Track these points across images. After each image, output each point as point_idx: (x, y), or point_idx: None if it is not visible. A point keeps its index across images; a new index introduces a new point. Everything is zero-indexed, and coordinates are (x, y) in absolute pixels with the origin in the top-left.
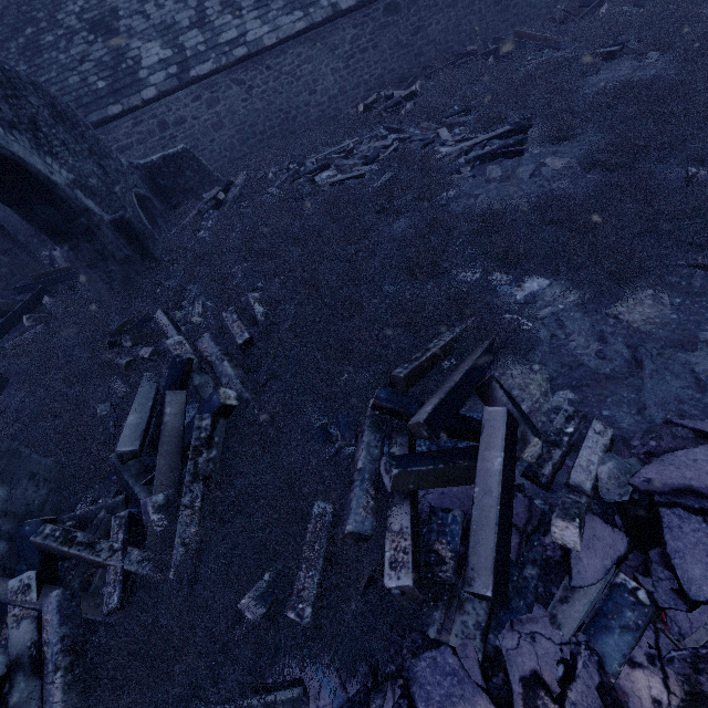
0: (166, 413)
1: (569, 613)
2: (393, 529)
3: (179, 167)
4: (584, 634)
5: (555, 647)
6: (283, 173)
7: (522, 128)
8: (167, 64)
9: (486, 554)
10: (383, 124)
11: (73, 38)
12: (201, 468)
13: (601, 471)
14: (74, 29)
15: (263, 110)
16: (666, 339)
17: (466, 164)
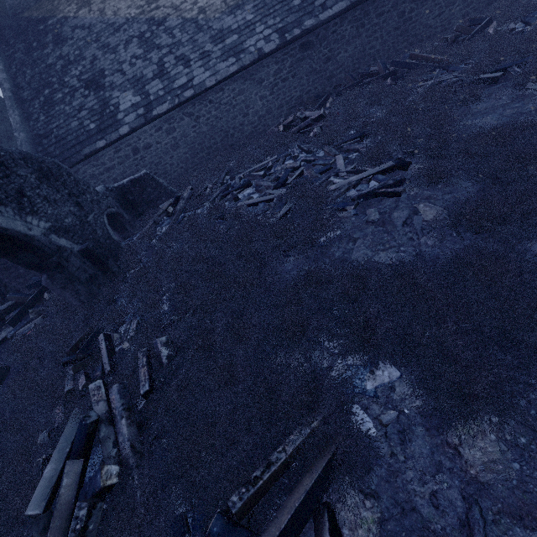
0: (63, 485)
1: None
2: None
3: (143, 186)
4: None
5: None
6: (218, 186)
7: (403, 166)
8: (137, 107)
9: None
10: (297, 142)
11: (75, 94)
12: None
13: None
14: (75, 87)
15: (208, 131)
16: (504, 500)
17: (351, 201)
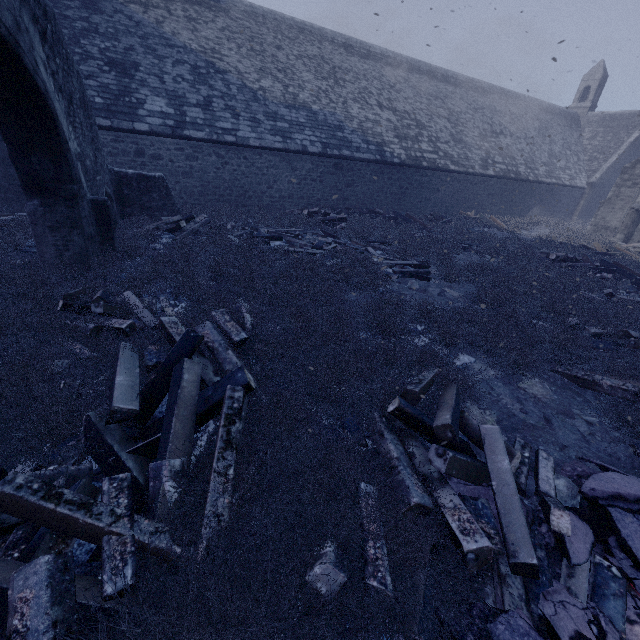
0: (184, 378)
1: (578, 585)
2: (447, 506)
3: (149, 188)
4: (592, 601)
5: (581, 611)
6: (239, 229)
7: (426, 266)
8: (167, 117)
9: (521, 531)
10: (321, 228)
11: (88, 60)
12: (235, 437)
13: (558, 483)
14: (93, 55)
15: (229, 181)
16: (557, 408)
17: (394, 273)
